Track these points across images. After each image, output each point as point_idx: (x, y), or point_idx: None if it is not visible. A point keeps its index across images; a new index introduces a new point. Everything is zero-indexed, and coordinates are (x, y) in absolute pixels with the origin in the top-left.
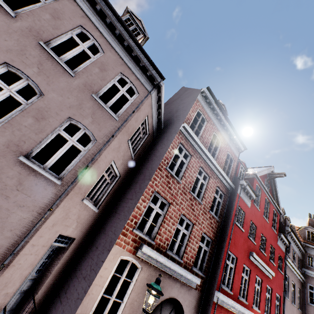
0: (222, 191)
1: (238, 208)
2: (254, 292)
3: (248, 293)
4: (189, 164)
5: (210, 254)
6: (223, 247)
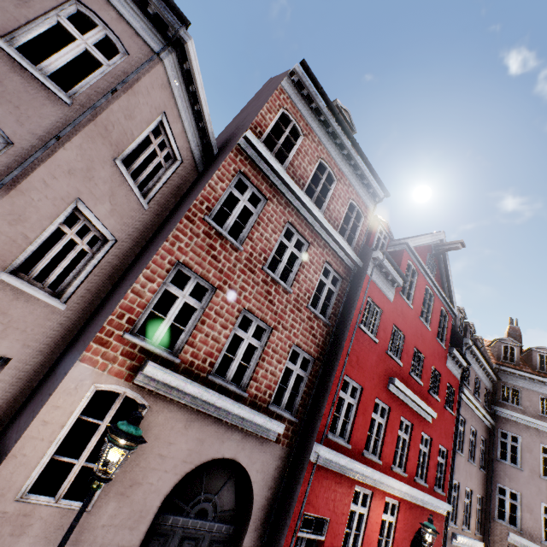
0: (337, 271)
1: (369, 302)
2: (398, 444)
3: (385, 446)
4: (262, 215)
5: (310, 383)
6: (334, 369)
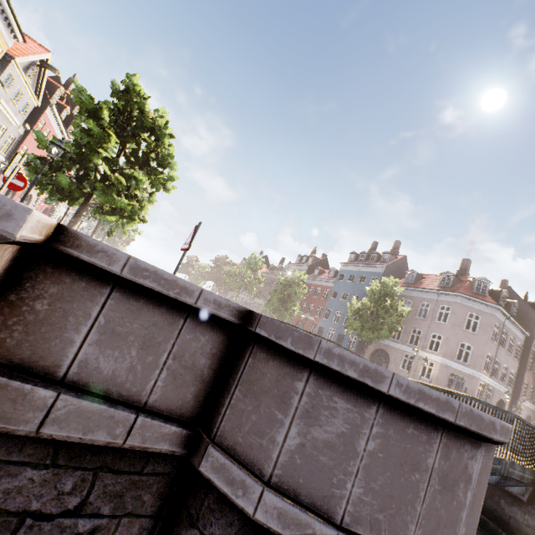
0: None
1: None
2: None
3: None
4: (533, 361)
5: None
6: None
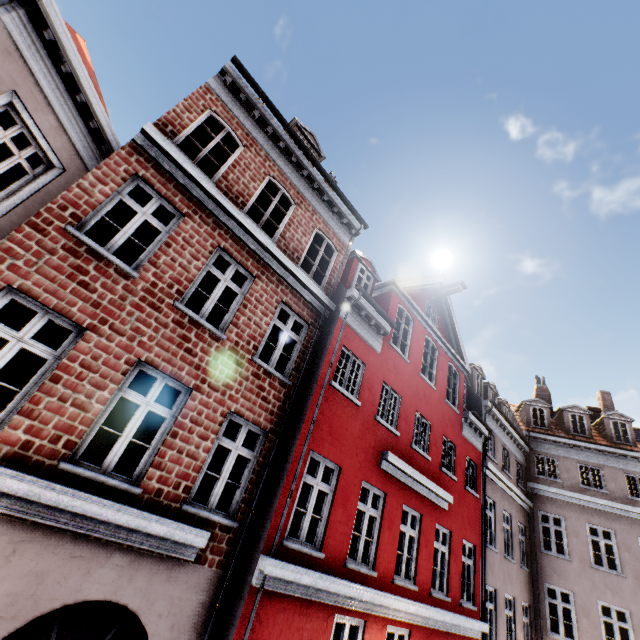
0: (300, 314)
1: (345, 354)
2: (403, 545)
3: (381, 549)
4: (174, 235)
5: (259, 467)
6: (294, 443)
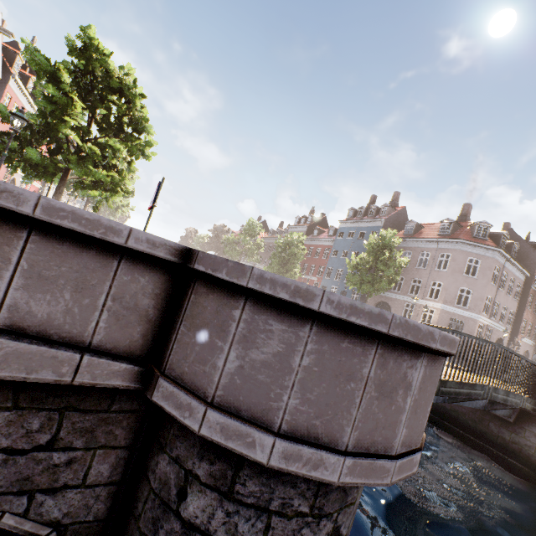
0: None
1: None
2: None
3: None
4: (533, 300)
5: None
6: None
